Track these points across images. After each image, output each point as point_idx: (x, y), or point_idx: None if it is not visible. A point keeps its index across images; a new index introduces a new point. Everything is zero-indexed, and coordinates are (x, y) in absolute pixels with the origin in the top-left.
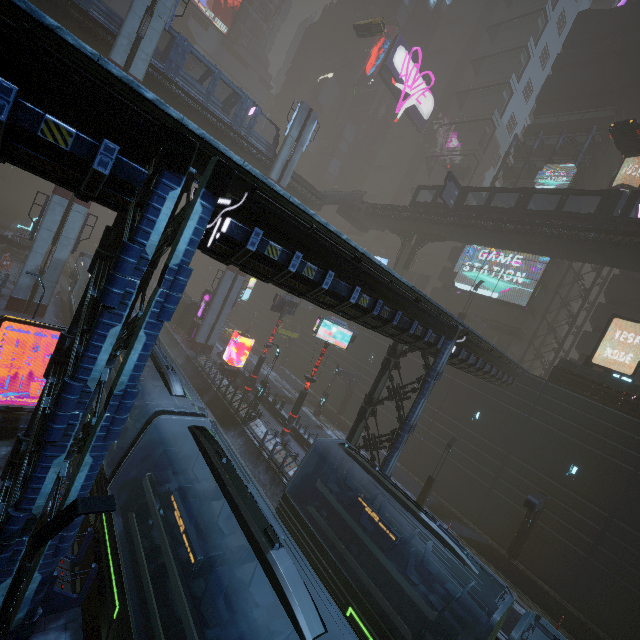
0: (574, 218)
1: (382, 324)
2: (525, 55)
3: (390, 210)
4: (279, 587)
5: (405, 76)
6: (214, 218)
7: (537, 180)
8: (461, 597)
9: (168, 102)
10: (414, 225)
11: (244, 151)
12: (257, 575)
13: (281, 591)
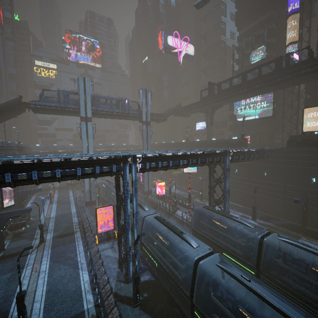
0: (267, 76)
1: (196, 165)
2: (223, 4)
3: (194, 105)
4: (186, 241)
5: (176, 45)
6: (136, 164)
7: (251, 60)
8: (255, 237)
9: (100, 116)
10: (206, 106)
11: (130, 117)
12: (184, 244)
13: (187, 241)
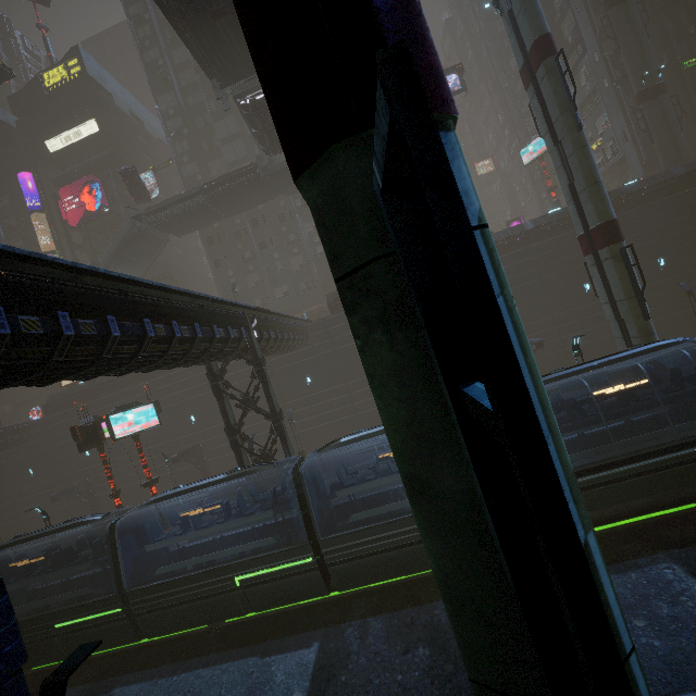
0: None
1: None
2: None
3: None
4: None
5: None
6: None
7: None
8: None
9: None
10: None
11: None
12: None
13: None
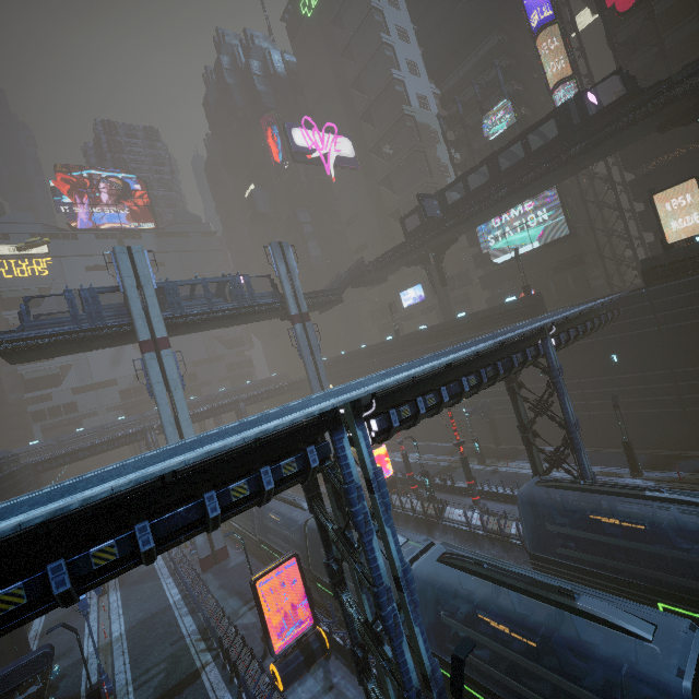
0: (547, 150)
1: (493, 380)
2: (387, 48)
3: (393, 254)
4: (603, 621)
5: (313, 145)
6: None
7: (486, 134)
8: None
9: (187, 329)
10: (422, 249)
11: (259, 313)
12: (578, 626)
13: (606, 622)
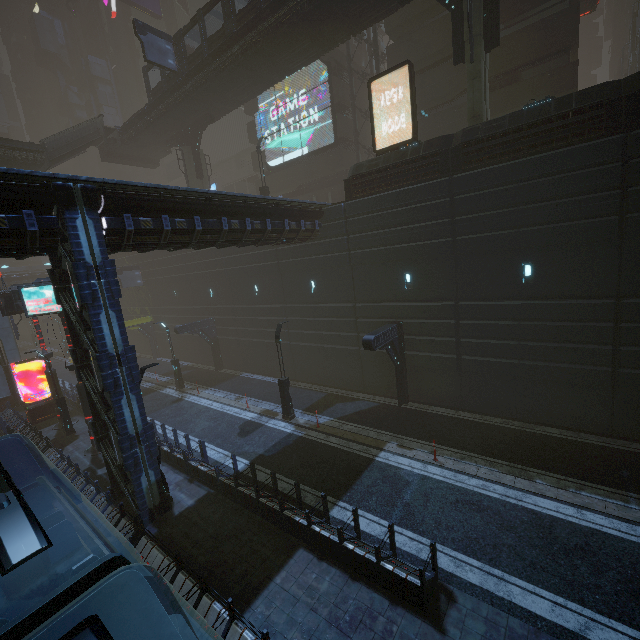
0: None
1: None
2: None
3: (139, 120)
4: None
5: None
6: None
7: None
8: None
9: None
10: (173, 121)
11: None
12: None
13: None
